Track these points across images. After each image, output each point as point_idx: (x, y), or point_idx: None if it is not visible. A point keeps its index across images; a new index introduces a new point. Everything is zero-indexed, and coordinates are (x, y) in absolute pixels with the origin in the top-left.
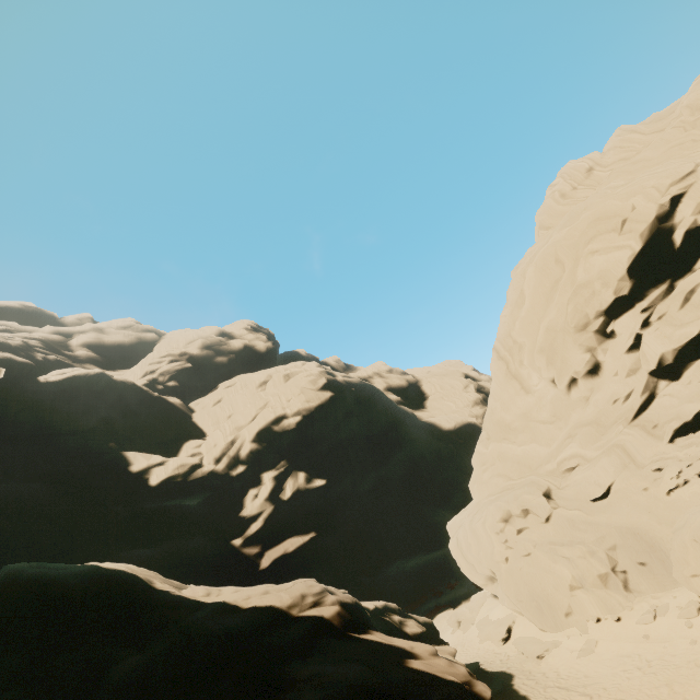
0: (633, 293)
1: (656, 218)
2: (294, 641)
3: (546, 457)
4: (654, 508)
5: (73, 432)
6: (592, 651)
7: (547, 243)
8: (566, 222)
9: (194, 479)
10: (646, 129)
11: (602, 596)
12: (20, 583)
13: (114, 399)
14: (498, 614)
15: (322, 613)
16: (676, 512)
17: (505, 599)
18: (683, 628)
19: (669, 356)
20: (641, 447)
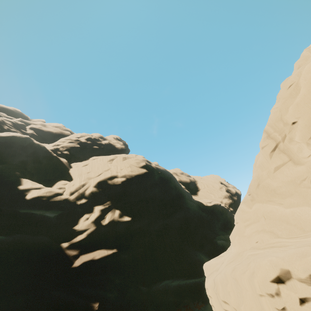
0: None
1: None
2: None
3: None
4: None
5: (3, 164)
6: None
7: None
8: None
9: (53, 201)
10: None
11: None
12: None
13: (31, 152)
14: None
15: None
16: None
17: None
18: None
19: None
20: None
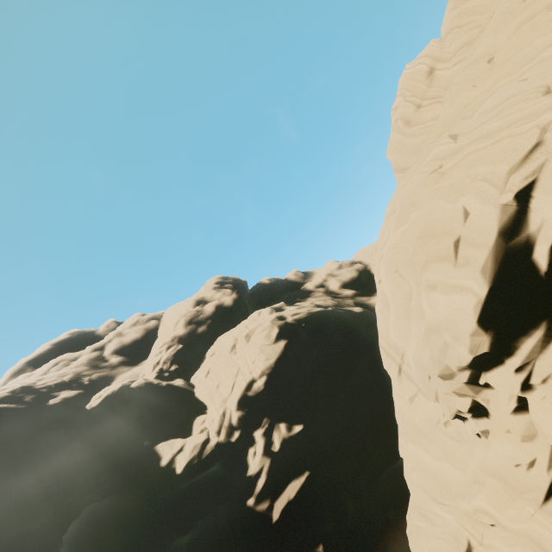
0: (497, 346)
1: (500, 234)
2: None
3: (461, 488)
4: None
5: (122, 437)
6: None
7: (387, 242)
8: (398, 218)
9: (206, 456)
10: None
11: None
12: None
13: (138, 401)
14: None
15: None
16: None
17: None
18: None
19: None
20: None
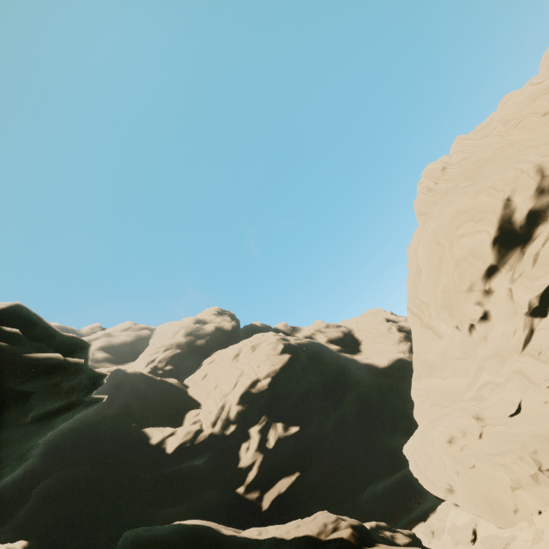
0: (497, 261)
1: (498, 208)
2: None
3: (467, 386)
4: None
5: (103, 419)
6: (541, 538)
7: (427, 230)
8: (437, 215)
9: (198, 442)
10: (476, 136)
11: (537, 492)
12: (143, 543)
13: (129, 388)
14: (462, 519)
15: (341, 535)
16: None
17: (465, 506)
18: None
19: (535, 301)
20: (534, 371)
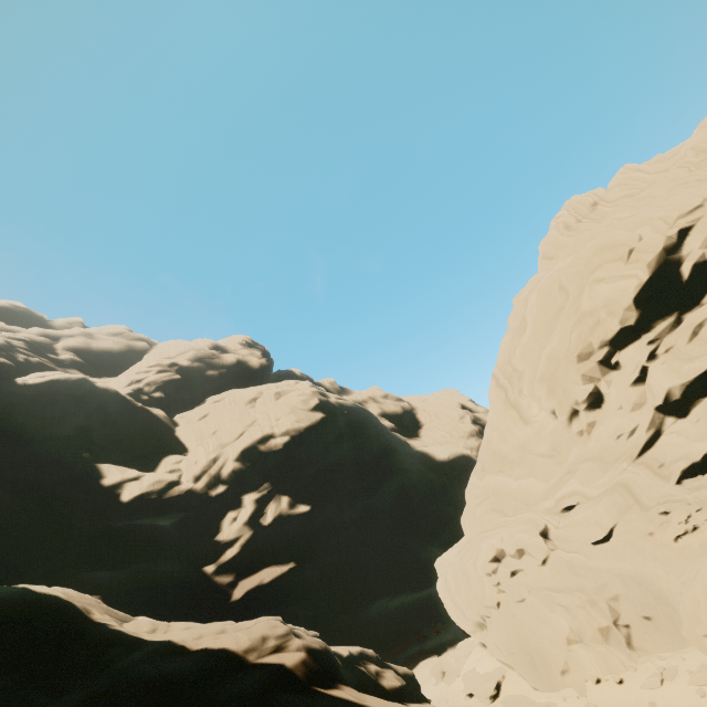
0: (640, 324)
1: (664, 249)
2: (246, 695)
3: (544, 493)
4: (661, 555)
5: (46, 439)
6: None
7: (551, 270)
8: (570, 250)
9: (169, 497)
10: (651, 169)
11: (602, 653)
12: None
13: (94, 407)
14: (486, 666)
15: (283, 660)
16: (685, 561)
17: (495, 650)
18: (694, 697)
19: (677, 391)
20: (646, 488)
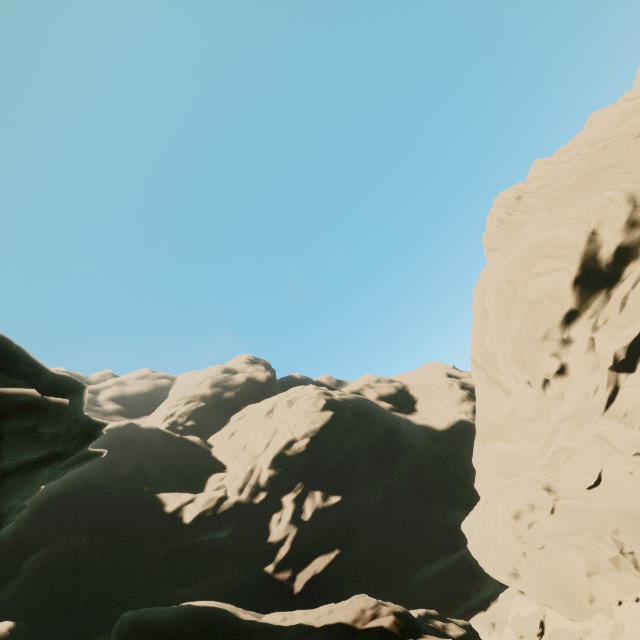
0: (578, 304)
1: (581, 242)
2: None
3: (538, 452)
4: None
5: (111, 481)
6: (620, 634)
7: (497, 268)
8: (509, 250)
9: (222, 512)
10: (557, 160)
11: (617, 579)
12: (143, 627)
13: (142, 446)
14: (528, 609)
15: (381, 623)
16: None
17: (532, 594)
18: None
19: (621, 353)
20: (618, 435)
